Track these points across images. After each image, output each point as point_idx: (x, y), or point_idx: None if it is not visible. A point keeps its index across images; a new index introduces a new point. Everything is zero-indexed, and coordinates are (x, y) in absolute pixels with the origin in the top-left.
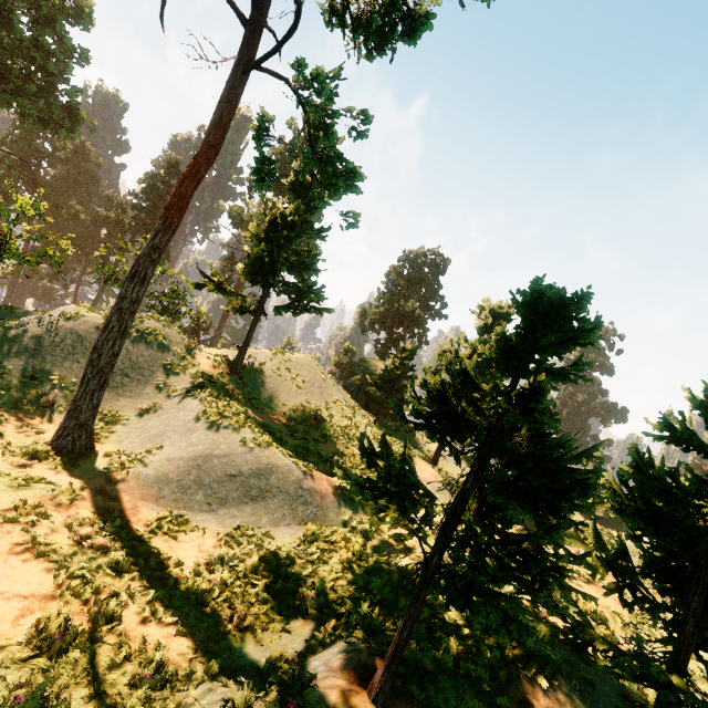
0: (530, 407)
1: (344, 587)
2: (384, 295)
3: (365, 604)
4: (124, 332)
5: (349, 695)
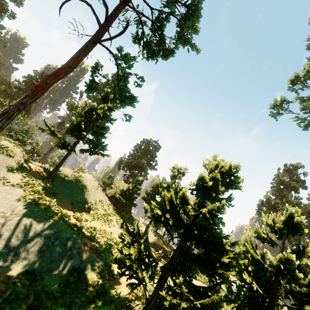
0: (214, 215)
1: None
2: (132, 155)
3: None
4: None
5: None
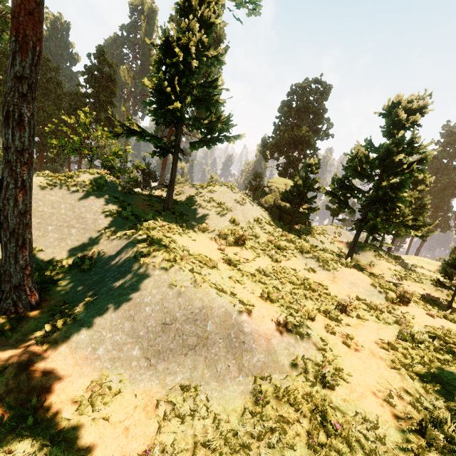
0: None
1: None
2: (279, 127)
3: None
4: (23, 188)
5: None
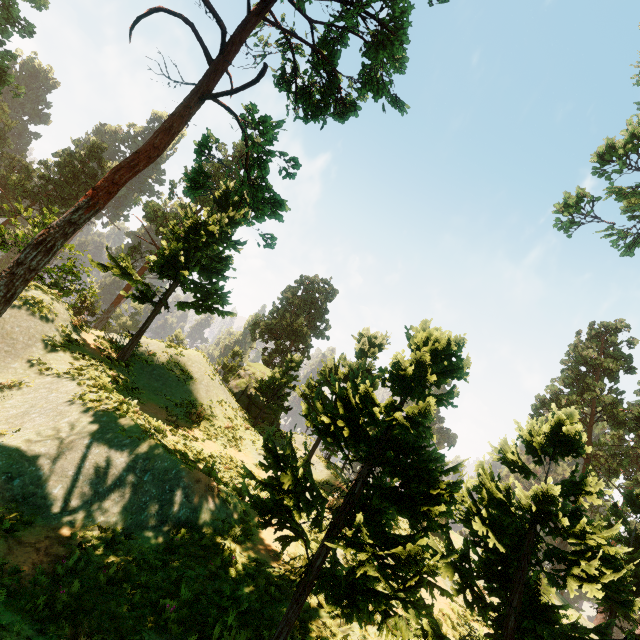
0: (417, 423)
1: (210, 596)
2: (278, 310)
3: (234, 613)
4: (10, 298)
5: None
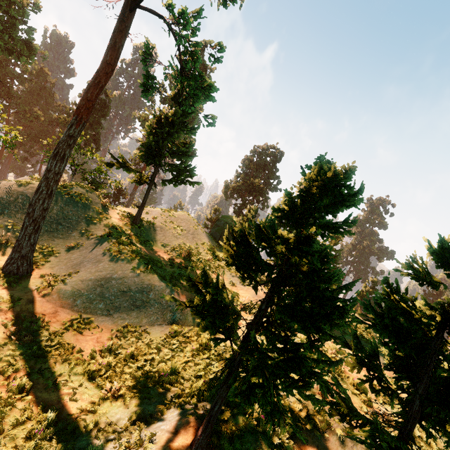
0: (305, 252)
1: (192, 368)
2: (240, 175)
3: (201, 381)
4: (50, 194)
5: (176, 448)
